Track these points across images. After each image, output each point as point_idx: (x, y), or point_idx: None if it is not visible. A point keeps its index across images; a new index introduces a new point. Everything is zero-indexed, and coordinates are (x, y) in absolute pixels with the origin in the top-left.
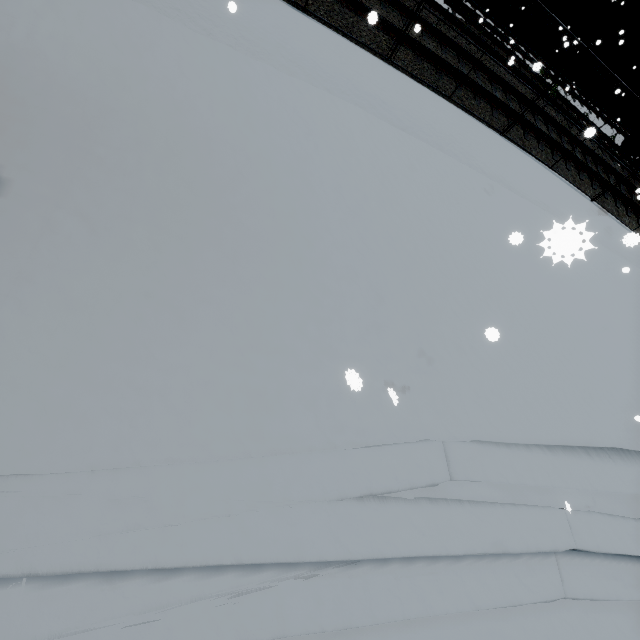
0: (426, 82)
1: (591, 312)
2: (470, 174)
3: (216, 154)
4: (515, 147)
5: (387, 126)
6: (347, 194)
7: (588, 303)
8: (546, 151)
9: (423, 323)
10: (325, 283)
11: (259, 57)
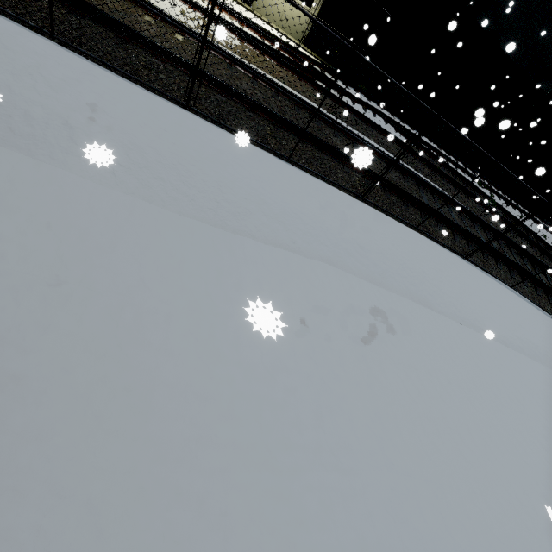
0: (395, 215)
1: None
2: (452, 328)
3: (156, 416)
4: (477, 269)
5: (367, 286)
6: (329, 424)
7: None
8: (504, 269)
9: None
10: None
11: (240, 218)
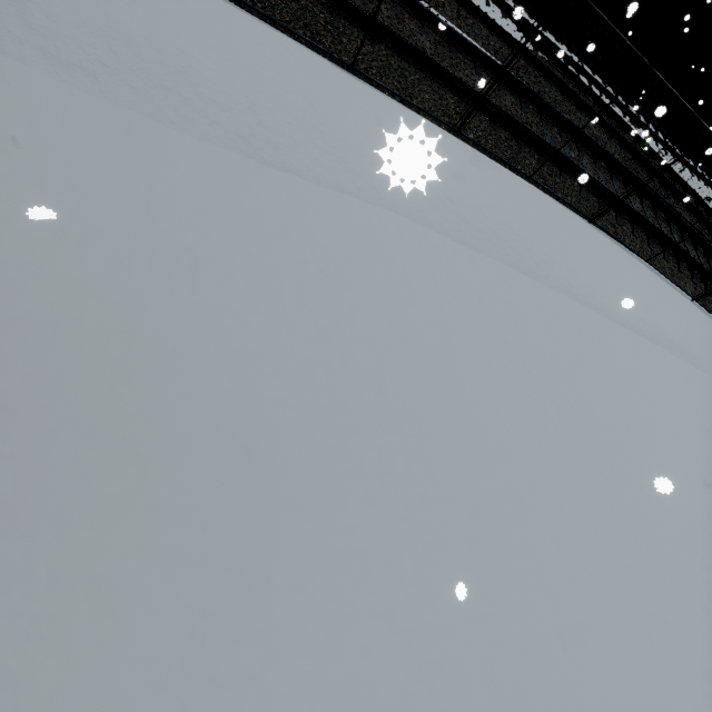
0: (502, 158)
1: (707, 502)
2: (557, 303)
3: (189, 370)
4: (606, 236)
5: (453, 247)
6: (393, 391)
7: (703, 486)
8: (641, 238)
9: (496, 622)
10: (349, 596)
11: (282, 151)
